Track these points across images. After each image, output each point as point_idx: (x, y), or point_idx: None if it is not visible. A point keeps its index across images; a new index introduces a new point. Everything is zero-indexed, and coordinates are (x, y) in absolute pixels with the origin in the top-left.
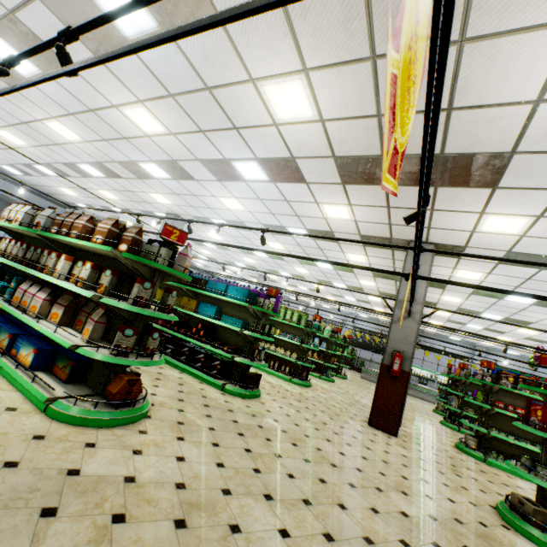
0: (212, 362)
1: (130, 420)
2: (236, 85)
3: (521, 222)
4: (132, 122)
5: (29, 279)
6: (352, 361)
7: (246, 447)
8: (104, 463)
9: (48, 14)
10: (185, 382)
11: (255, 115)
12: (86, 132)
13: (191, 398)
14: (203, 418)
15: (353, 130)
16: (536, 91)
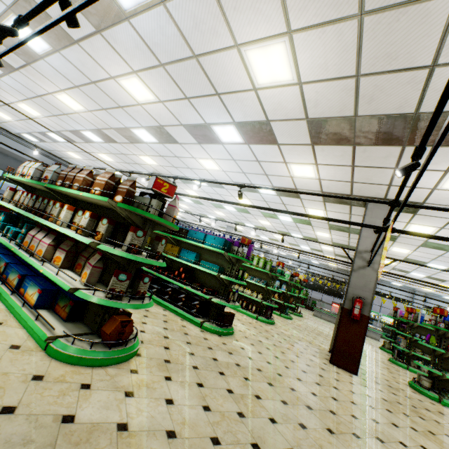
0: (192, 302)
1: (122, 359)
2: (221, 52)
3: None
4: (127, 92)
5: (37, 226)
6: (304, 301)
7: (228, 387)
8: (98, 408)
9: None
10: (168, 319)
11: (236, 81)
12: (89, 103)
13: (175, 335)
14: (187, 356)
15: (329, 92)
16: None
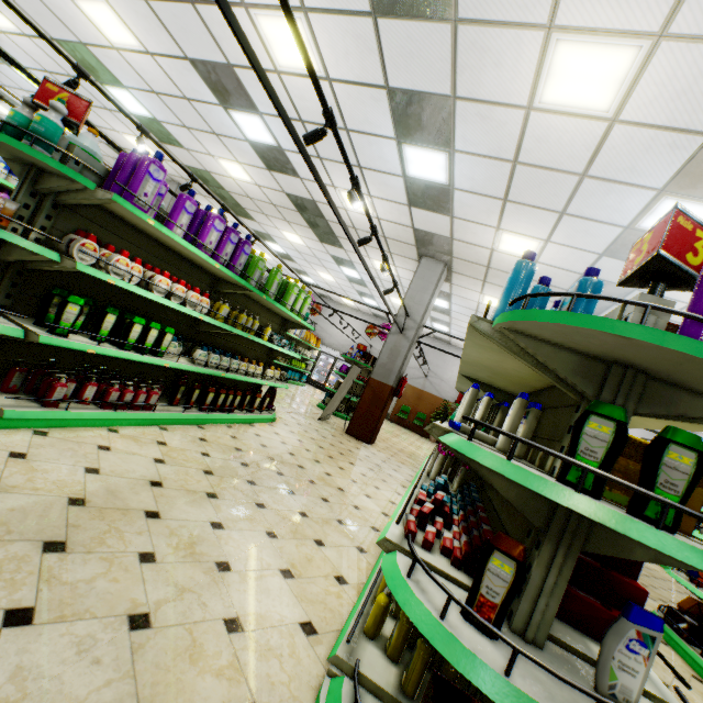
0: None
1: None
2: None
3: None
4: None
5: None
6: None
7: None
8: None
9: None
10: None
11: None
12: None
13: None
14: None
15: None
16: None
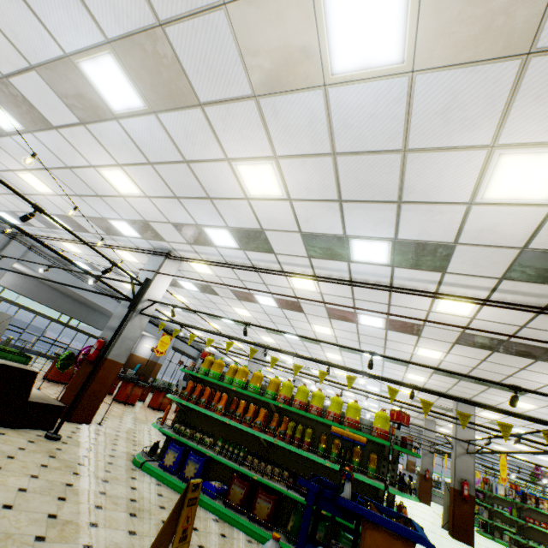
0: None
1: None
2: (404, 343)
3: (532, 406)
4: (311, 327)
5: None
6: None
7: None
8: None
9: (322, 308)
10: None
11: (403, 349)
12: (262, 317)
13: None
14: None
15: (456, 366)
16: (547, 382)
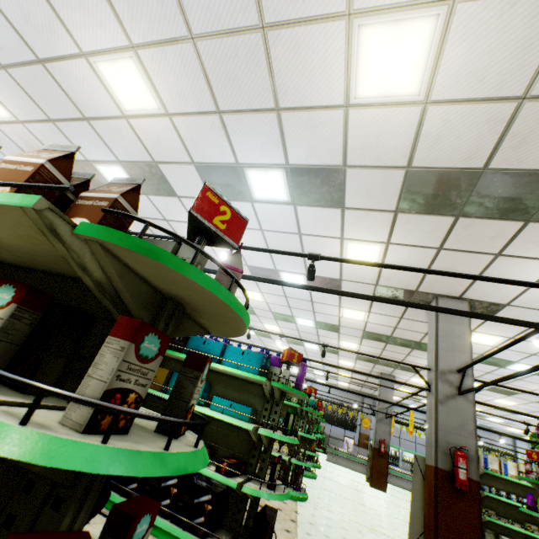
0: (194, 497)
1: None
2: (315, 23)
3: None
4: (107, 89)
5: None
6: None
7: None
8: None
9: None
10: None
11: (320, 87)
12: (22, 105)
13: None
14: None
15: (465, 123)
16: None
